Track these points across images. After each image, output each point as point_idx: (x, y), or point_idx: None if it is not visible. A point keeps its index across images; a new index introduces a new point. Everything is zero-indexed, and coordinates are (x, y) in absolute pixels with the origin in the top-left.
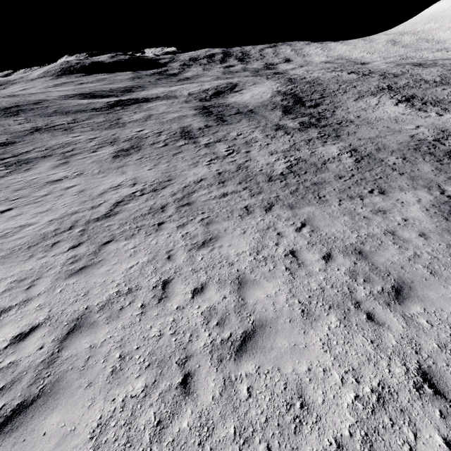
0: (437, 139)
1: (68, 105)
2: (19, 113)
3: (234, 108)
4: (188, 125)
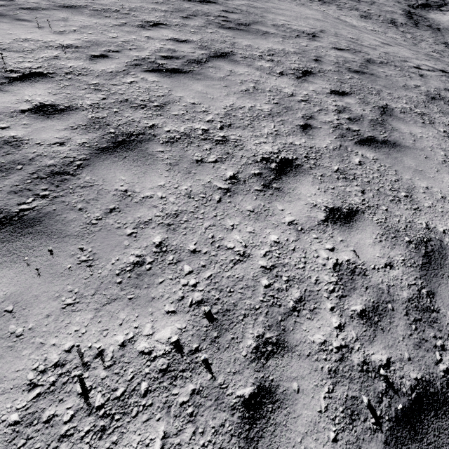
0: None
1: None
2: None
3: (429, 22)
4: (395, 19)
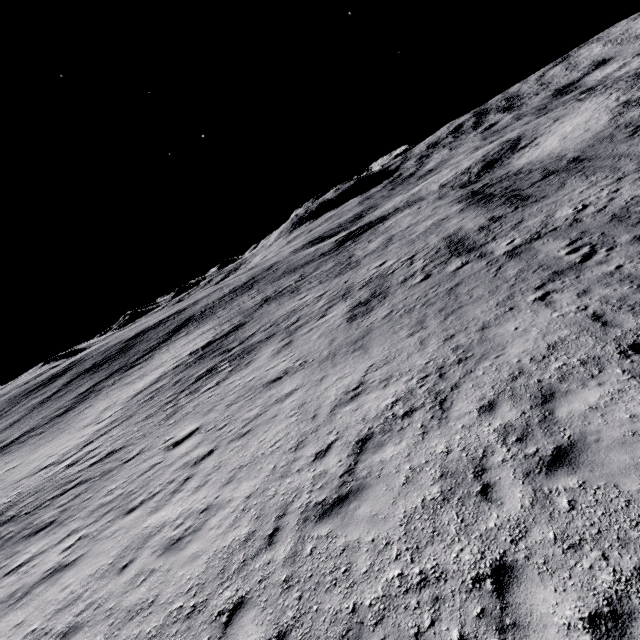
0: None
1: (295, 260)
2: (253, 285)
3: (533, 170)
4: (456, 230)
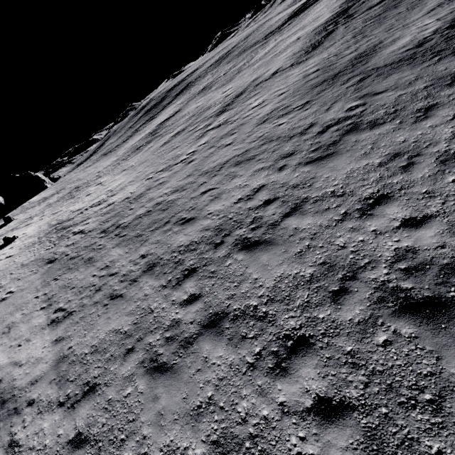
0: None
1: (259, 33)
2: (223, 60)
3: None
4: (263, 73)
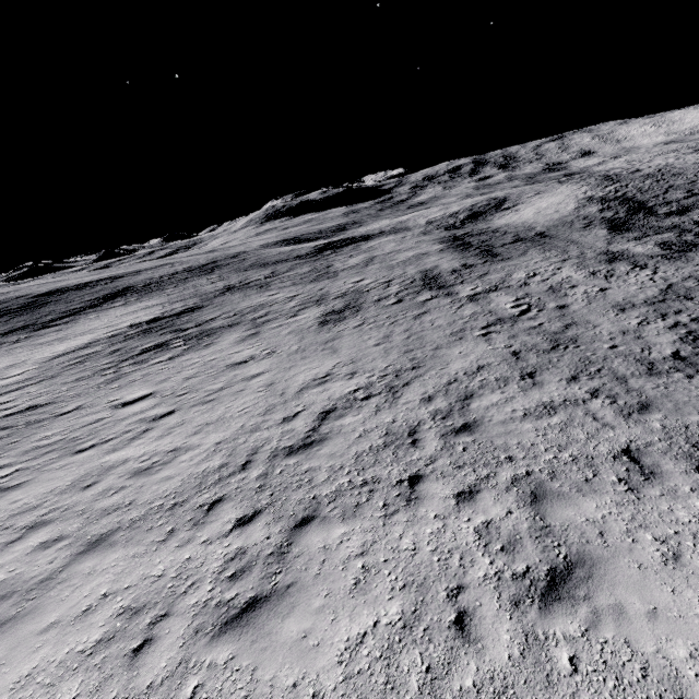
0: None
1: (267, 255)
2: (214, 270)
3: (508, 233)
4: (433, 267)
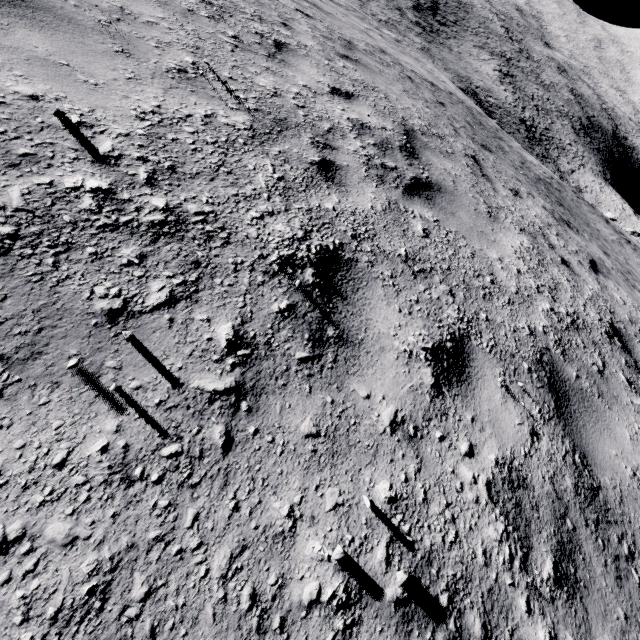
0: (478, 87)
1: None
2: None
3: None
4: None
